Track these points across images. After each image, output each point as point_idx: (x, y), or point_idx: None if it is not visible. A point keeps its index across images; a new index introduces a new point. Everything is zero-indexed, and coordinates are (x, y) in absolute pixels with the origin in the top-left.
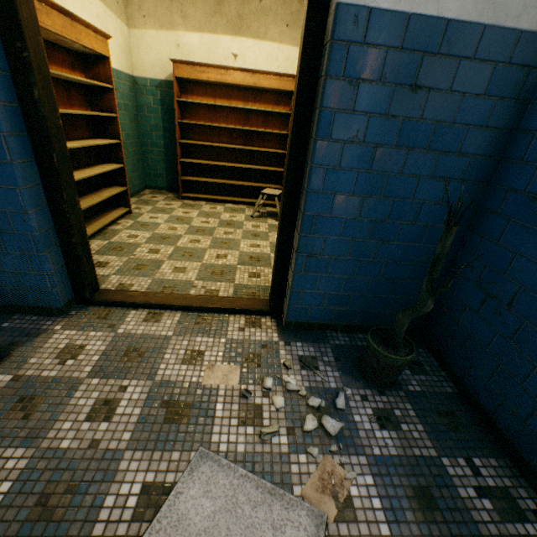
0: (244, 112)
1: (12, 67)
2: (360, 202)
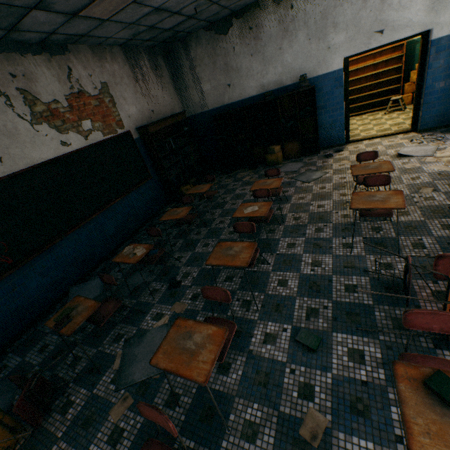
0: (373, 64)
1: (344, 85)
2: (444, 82)
